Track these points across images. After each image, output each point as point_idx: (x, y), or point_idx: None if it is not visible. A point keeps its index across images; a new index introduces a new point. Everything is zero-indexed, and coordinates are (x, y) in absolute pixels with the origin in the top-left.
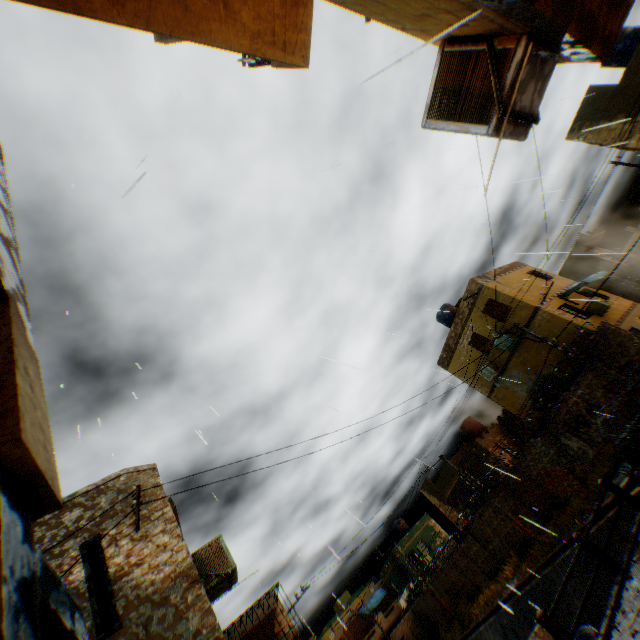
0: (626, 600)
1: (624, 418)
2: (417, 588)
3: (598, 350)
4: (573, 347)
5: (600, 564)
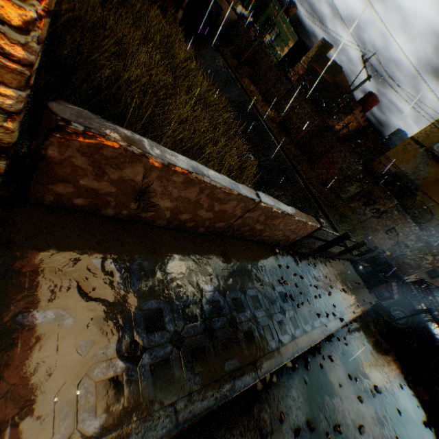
0: (319, 267)
1: (365, 228)
2: (248, 26)
3: (428, 242)
4: (433, 223)
5: (284, 182)
